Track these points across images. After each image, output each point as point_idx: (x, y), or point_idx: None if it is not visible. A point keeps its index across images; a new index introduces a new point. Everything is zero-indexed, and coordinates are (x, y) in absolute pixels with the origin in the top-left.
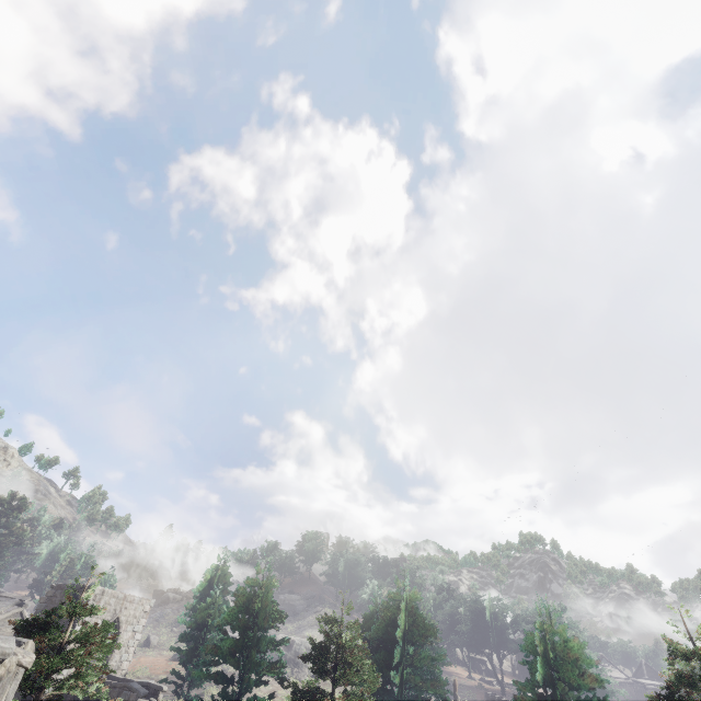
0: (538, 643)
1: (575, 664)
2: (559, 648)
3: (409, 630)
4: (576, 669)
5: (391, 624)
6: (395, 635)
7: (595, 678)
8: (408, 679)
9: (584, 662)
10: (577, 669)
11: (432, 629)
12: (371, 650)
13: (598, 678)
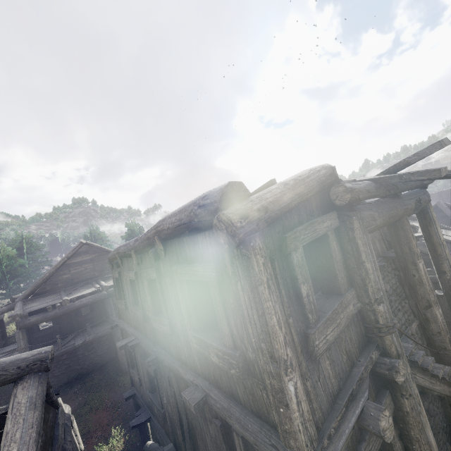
0: (90, 236)
1: (101, 239)
2: (96, 236)
3: (30, 249)
4: (102, 240)
5: (19, 249)
6: (22, 252)
7: (107, 240)
8: (32, 264)
9: (104, 237)
10: (102, 240)
11: (42, 245)
12: (3, 264)
13: (108, 240)
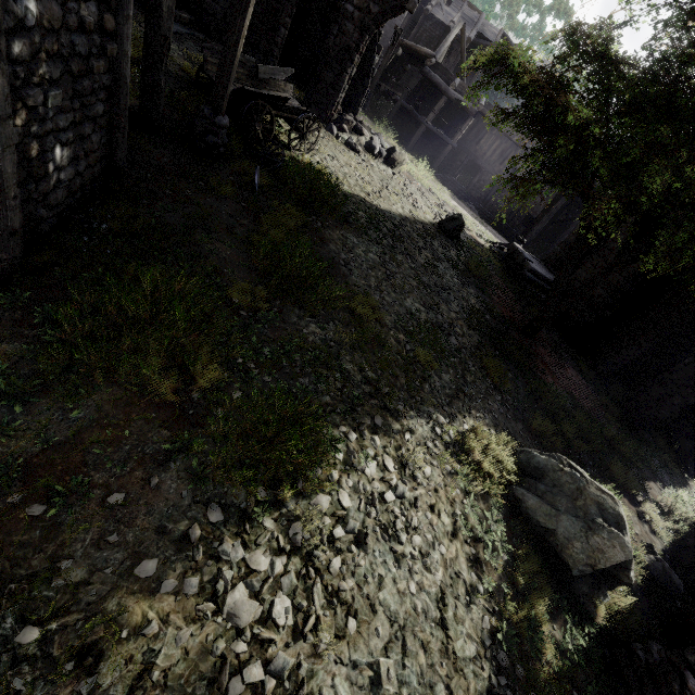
0: None
1: None
2: None
3: None
4: None
5: None
6: None
7: None
8: None
9: None
10: None
11: None
12: None
13: None
